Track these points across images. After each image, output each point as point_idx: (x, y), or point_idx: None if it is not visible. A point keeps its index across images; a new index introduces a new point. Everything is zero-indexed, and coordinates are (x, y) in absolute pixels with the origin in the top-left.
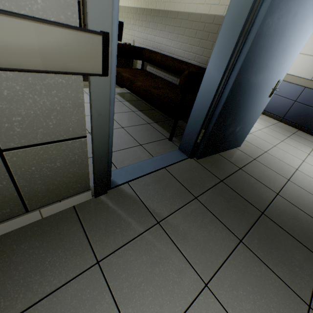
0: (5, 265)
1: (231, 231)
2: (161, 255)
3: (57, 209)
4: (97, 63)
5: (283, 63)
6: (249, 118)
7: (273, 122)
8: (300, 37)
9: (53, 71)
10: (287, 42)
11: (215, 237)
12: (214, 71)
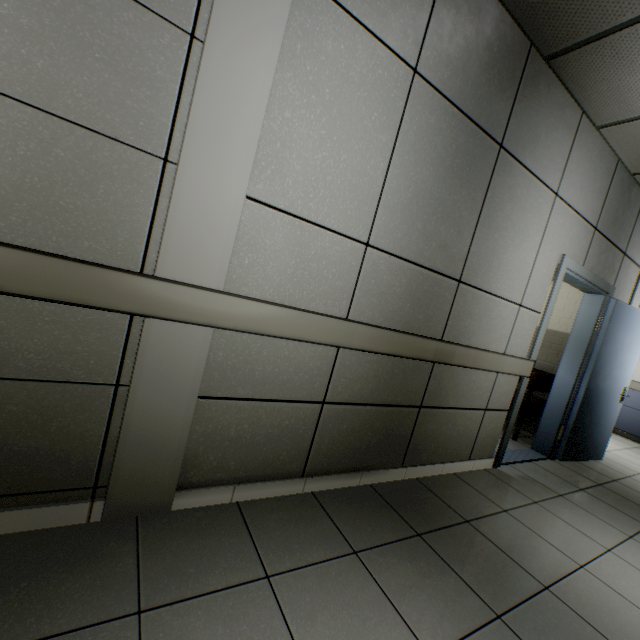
0: (478, 486)
1: (633, 518)
2: (579, 512)
3: (478, 466)
4: (529, 372)
5: (623, 373)
6: (604, 422)
7: (634, 444)
8: (631, 355)
9: (518, 375)
10: (621, 359)
11: (620, 517)
12: (565, 375)
